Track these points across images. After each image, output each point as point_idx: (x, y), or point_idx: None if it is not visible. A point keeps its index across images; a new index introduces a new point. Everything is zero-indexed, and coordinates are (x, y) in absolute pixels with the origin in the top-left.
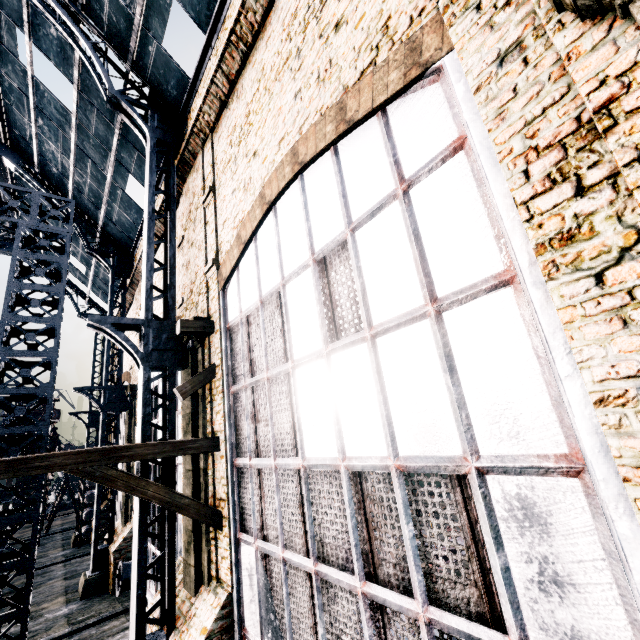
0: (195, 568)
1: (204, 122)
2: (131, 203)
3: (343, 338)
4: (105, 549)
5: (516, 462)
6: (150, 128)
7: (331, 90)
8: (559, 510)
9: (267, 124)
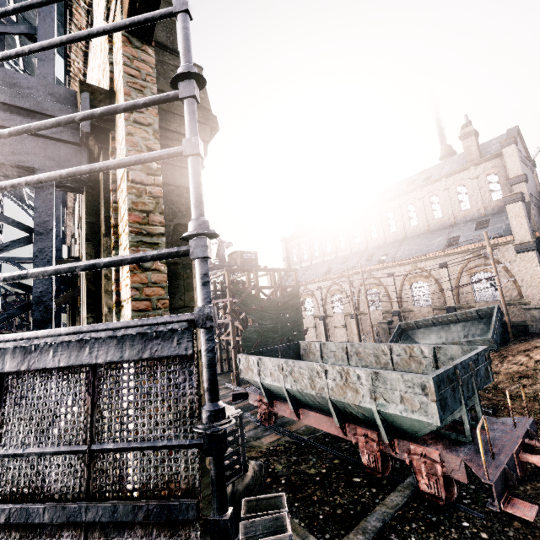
0: None
1: None
2: None
3: None
4: None
5: None
6: None
7: None
8: None
9: None
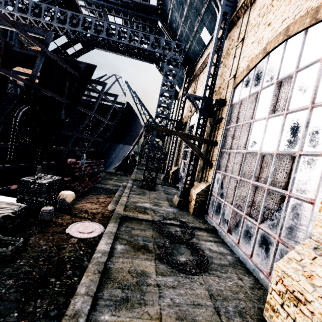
0: (201, 176)
1: (249, 0)
2: (201, 41)
3: (276, 113)
4: (169, 171)
5: (311, 153)
6: (222, 6)
7: None
8: (315, 164)
9: (280, 9)
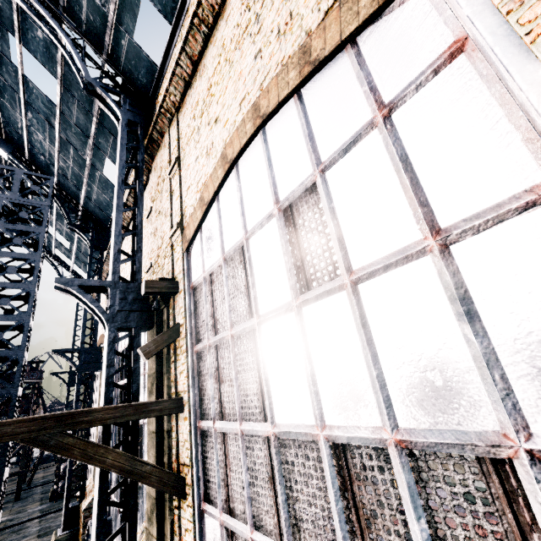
0: (157, 540)
1: (170, 102)
2: (108, 183)
3: (316, 287)
4: (76, 507)
5: None
6: (122, 110)
7: (292, 40)
8: None
9: (228, 90)
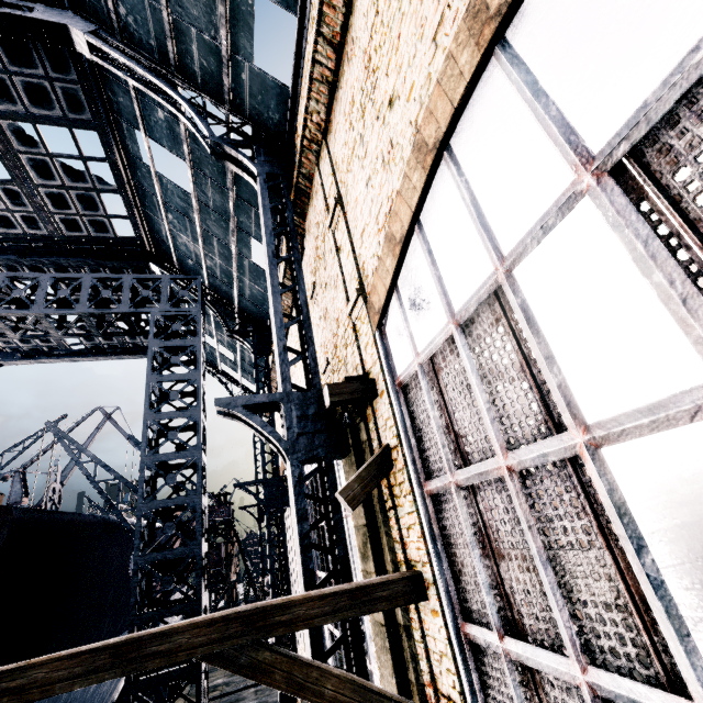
0: None
1: (313, 126)
2: (258, 271)
3: None
4: None
5: None
6: (257, 164)
7: None
8: None
9: (402, 39)
